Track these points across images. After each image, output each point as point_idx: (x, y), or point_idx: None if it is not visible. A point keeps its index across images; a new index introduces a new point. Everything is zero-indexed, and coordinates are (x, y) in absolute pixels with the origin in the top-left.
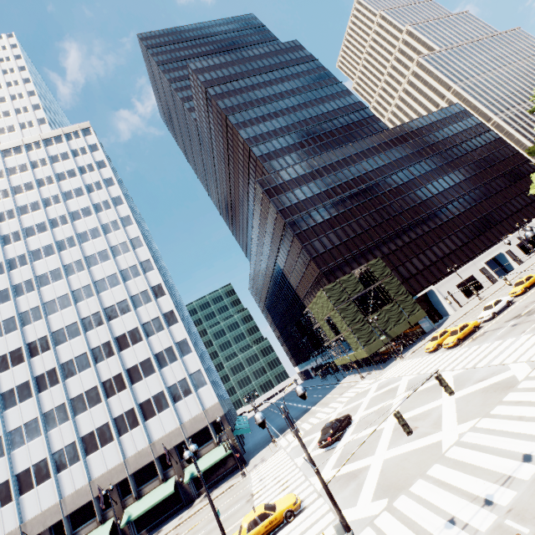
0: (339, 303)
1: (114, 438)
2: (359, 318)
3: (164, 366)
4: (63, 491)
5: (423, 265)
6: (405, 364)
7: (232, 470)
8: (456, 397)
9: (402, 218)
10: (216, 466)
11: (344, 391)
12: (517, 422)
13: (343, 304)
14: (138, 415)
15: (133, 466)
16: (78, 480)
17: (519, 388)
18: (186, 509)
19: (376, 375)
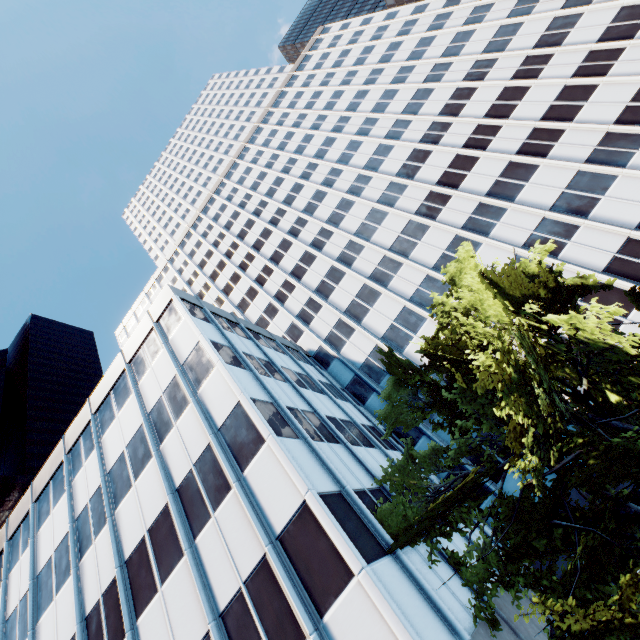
0: None
1: None
2: None
3: None
4: None
5: None
6: None
7: None
8: None
9: None
10: None
11: None
12: None
13: None
14: None
15: None
16: None
17: None
18: None
19: None
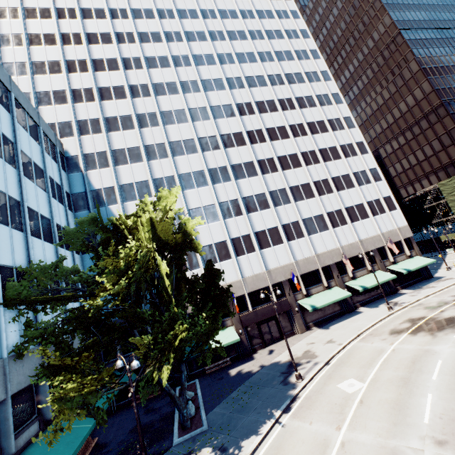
0: None
1: (328, 228)
2: None
3: (361, 184)
4: (294, 256)
5: None
6: None
7: (420, 280)
8: None
9: None
10: (407, 274)
11: None
12: None
13: None
14: (346, 215)
15: (347, 253)
16: (304, 251)
17: None
18: (401, 294)
19: None
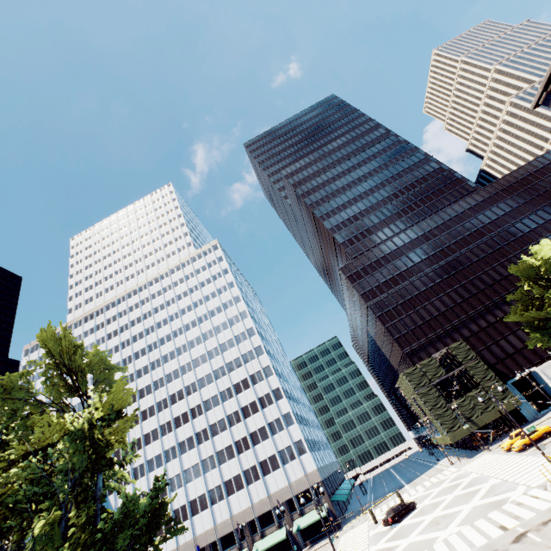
0: (420, 387)
1: (244, 486)
2: (440, 404)
3: (274, 433)
4: (215, 520)
5: (522, 343)
6: (485, 458)
7: (330, 530)
8: (474, 505)
9: (493, 291)
10: (318, 525)
11: (433, 475)
12: (475, 532)
13: (424, 389)
14: (259, 471)
15: (257, 510)
16: (224, 513)
17: (501, 508)
18: None
19: (461, 464)
